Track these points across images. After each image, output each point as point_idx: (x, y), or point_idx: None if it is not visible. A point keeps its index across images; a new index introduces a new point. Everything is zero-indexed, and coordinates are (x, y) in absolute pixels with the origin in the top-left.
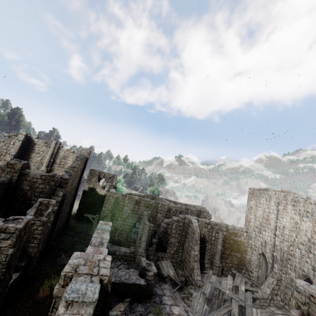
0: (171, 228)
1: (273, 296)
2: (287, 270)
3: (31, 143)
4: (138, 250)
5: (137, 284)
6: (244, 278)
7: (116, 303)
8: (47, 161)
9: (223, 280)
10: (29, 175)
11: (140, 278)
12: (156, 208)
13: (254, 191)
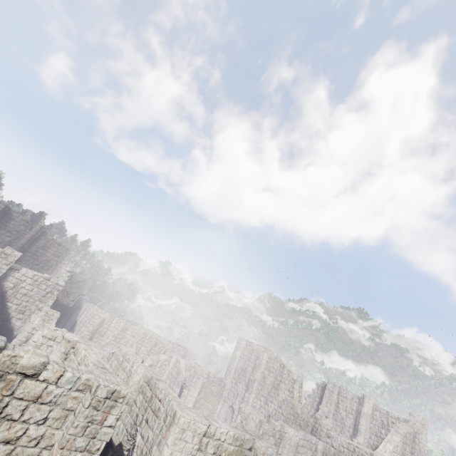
0: (155, 365)
1: None
2: None
3: (6, 217)
4: None
5: None
6: None
7: None
8: (20, 246)
9: None
10: (20, 271)
11: None
12: (143, 340)
13: (242, 341)
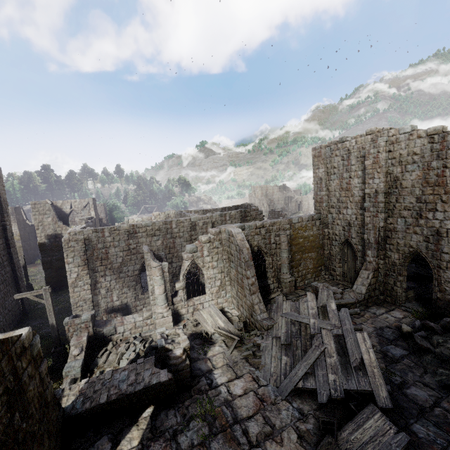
0: (201, 256)
1: (371, 292)
2: (385, 253)
3: None
4: (155, 311)
5: (154, 385)
6: (332, 289)
7: (124, 435)
8: None
9: (302, 304)
10: None
11: (158, 371)
12: (170, 232)
13: (321, 150)
